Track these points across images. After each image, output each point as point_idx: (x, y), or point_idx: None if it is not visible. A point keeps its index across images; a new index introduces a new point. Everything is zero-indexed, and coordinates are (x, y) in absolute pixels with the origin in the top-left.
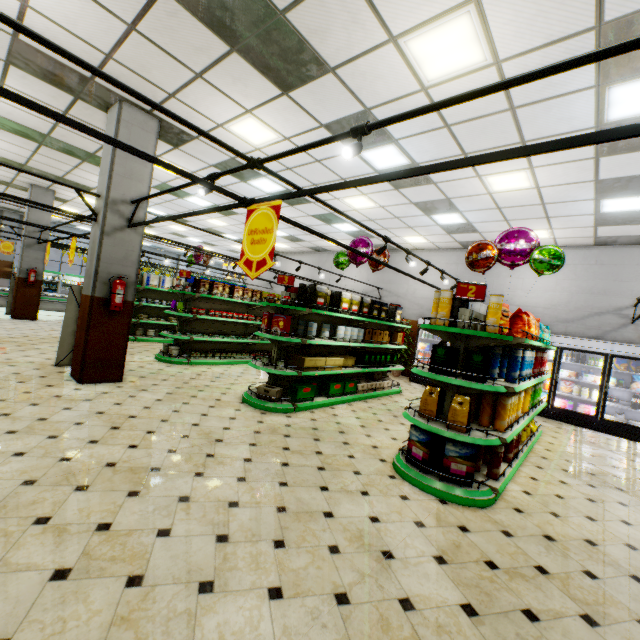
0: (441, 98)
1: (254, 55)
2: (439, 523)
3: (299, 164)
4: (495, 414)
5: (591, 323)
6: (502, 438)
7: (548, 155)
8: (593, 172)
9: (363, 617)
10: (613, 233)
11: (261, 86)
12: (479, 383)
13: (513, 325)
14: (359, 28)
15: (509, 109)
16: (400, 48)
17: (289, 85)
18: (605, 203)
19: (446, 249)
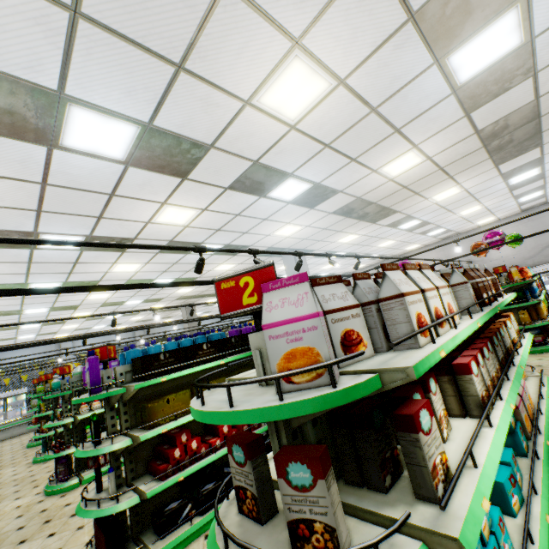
0: (441, 203)
1: (368, 219)
2: (546, 357)
3: (362, 241)
4: (538, 313)
5: (546, 253)
6: (547, 321)
7: (488, 198)
8: (510, 195)
9: (548, 373)
10: (530, 205)
11: (364, 225)
12: (526, 303)
13: (521, 275)
14: (415, 201)
15: (470, 195)
16: (428, 199)
17: (377, 221)
18: (520, 199)
19: (431, 244)
